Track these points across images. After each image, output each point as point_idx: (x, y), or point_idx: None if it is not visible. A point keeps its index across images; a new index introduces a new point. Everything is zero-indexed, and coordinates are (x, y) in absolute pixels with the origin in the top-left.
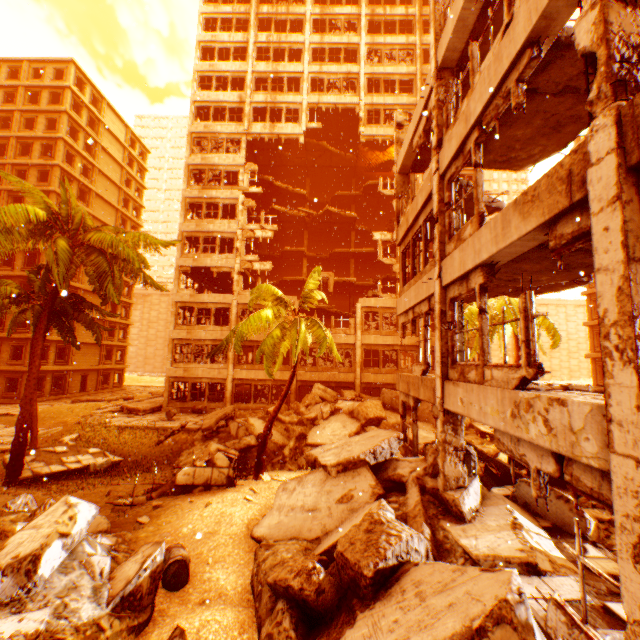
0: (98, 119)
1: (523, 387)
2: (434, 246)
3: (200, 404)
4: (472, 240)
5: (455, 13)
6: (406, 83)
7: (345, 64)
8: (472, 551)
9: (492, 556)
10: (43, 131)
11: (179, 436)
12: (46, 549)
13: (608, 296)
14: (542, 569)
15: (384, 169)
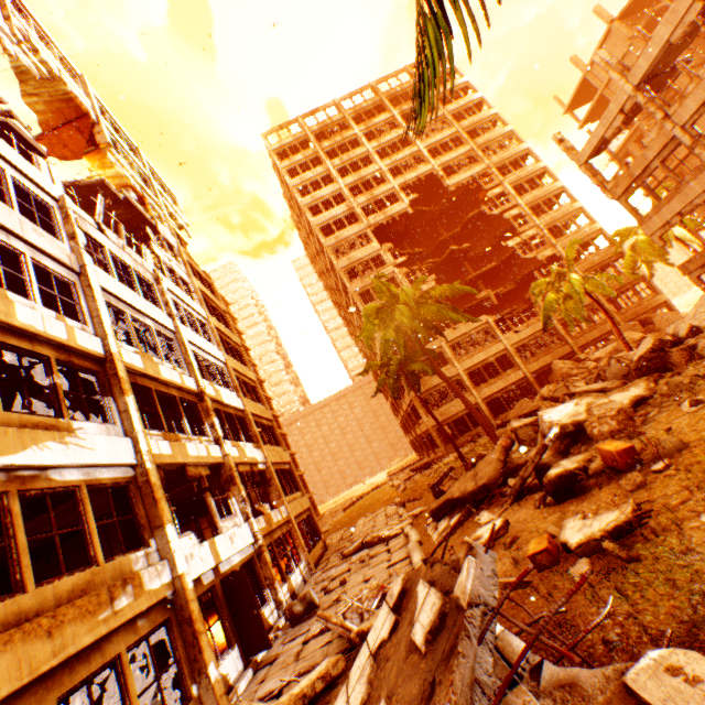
0: None
1: None
2: (701, 159)
3: (469, 434)
4: None
5: (648, 58)
6: (450, 141)
7: (405, 150)
8: None
9: None
10: None
11: None
12: None
13: None
14: None
15: (461, 206)
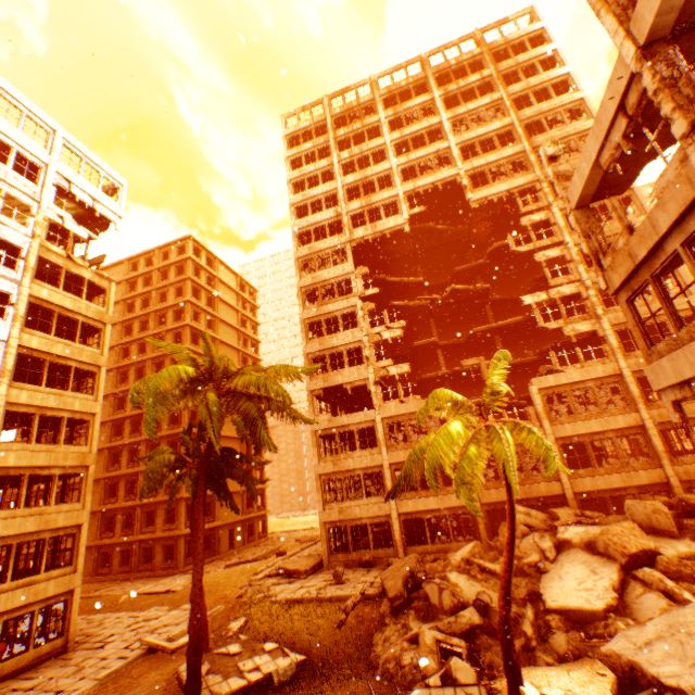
0: (214, 276)
1: None
2: None
3: (365, 553)
4: None
5: None
6: (503, 137)
7: (431, 145)
8: None
9: None
10: (173, 300)
11: (360, 609)
12: None
13: None
14: None
15: (503, 228)
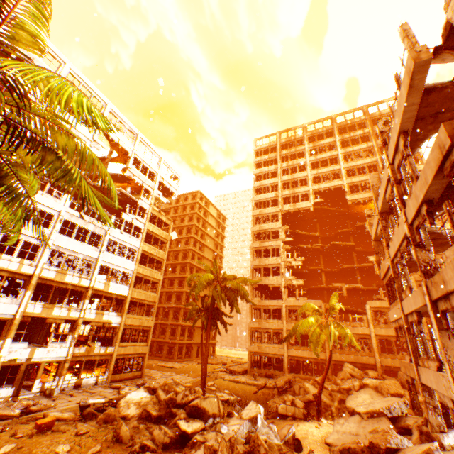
0: (207, 211)
1: (440, 370)
2: (395, 293)
3: (268, 371)
4: (407, 298)
5: (380, 200)
6: (371, 165)
7: (331, 166)
8: None
9: None
10: (187, 222)
11: (264, 390)
12: (257, 415)
13: (437, 339)
14: None
15: None
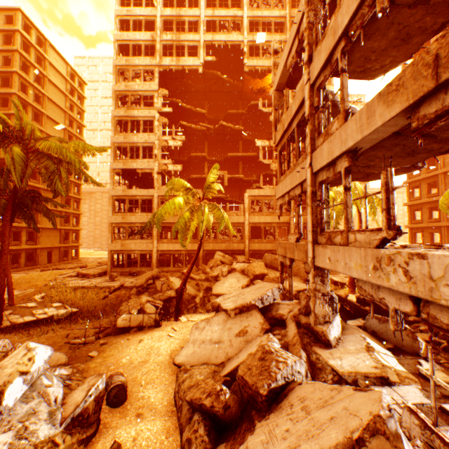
0: (44, 57)
1: (382, 246)
2: (306, 142)
3: (134, 269)
4: (339, 132)
5: None
6: (278, 24)
7: (232, 9)
8: (339, 369)
9: (354, 373)
10: (1, 66)
11: (119, 292)
12: (8, 385)
13: None
14: (392, 381)
15: (263, 93)
